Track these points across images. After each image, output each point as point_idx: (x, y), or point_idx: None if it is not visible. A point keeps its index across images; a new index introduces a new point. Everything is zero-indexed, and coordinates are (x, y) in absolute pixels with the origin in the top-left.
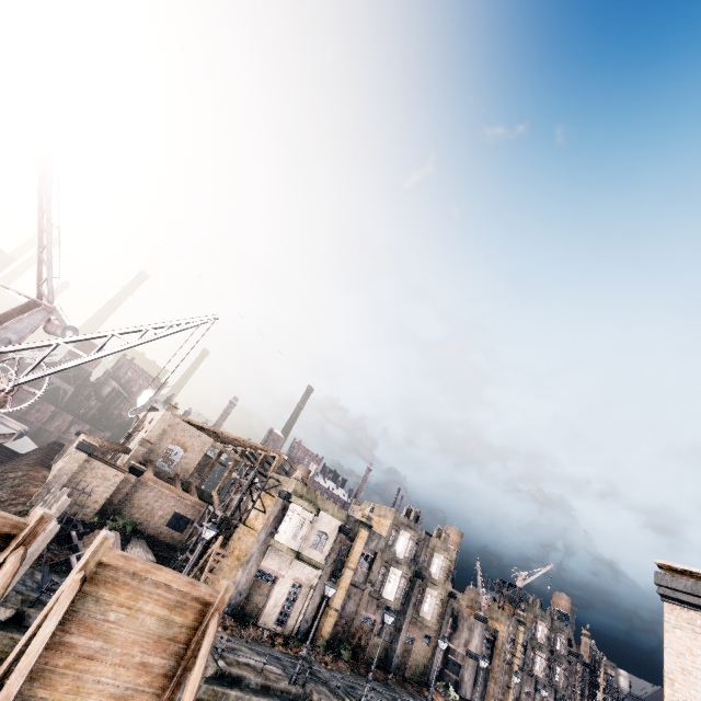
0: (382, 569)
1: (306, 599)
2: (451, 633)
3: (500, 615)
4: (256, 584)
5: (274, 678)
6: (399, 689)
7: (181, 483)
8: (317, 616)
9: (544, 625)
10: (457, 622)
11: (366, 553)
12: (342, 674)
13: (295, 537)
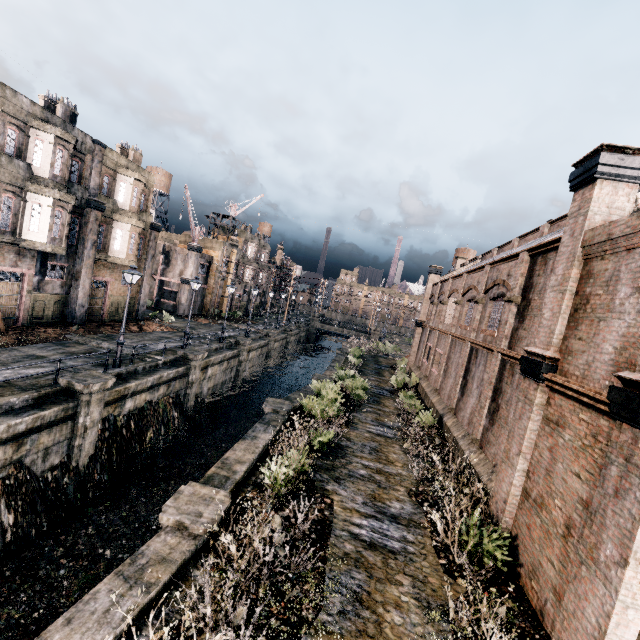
0: (6, 196)
1: None
2: (165, 269)
3: (214, 243)
4: None
5: None
6: (86, 339)
7: None
8: None
9: (254, 246)
10: (170, 258)
11: None
12: None
13: None
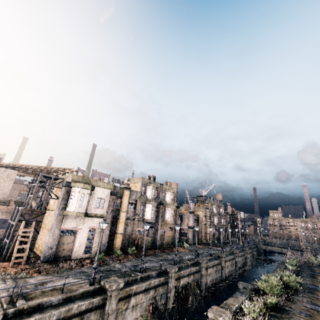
0: (142, 206)
1: (100, 235)
2: (181, 222)
3: (198, 208)
4: (63, 239)
5: (76, 288)
6: (162, 254)
7: (2, 202)
8: (111, 240)
9: (215, 206)
10: (182, 218)
11: (131, 202)
12: (130, 261)
13: (80, 205)
